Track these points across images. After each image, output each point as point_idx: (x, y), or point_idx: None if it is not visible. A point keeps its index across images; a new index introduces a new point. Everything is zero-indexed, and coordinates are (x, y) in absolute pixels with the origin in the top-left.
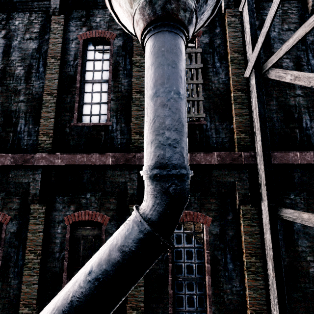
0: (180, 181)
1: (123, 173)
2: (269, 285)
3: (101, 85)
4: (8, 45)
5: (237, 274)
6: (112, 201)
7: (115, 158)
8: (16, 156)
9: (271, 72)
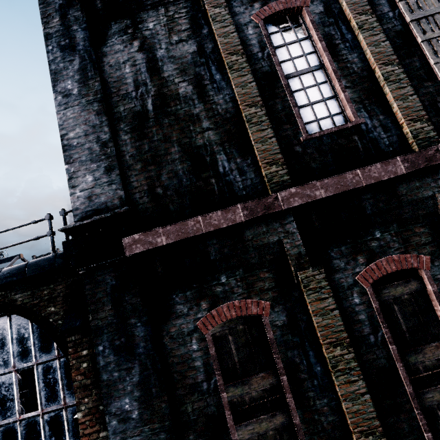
0: None
1: (424, 183)
2: None
3: (314, 75)
4: (151, 58)
5: None
6: (419, 231)
7: (408, 162)
8: (250, 204)
9: None
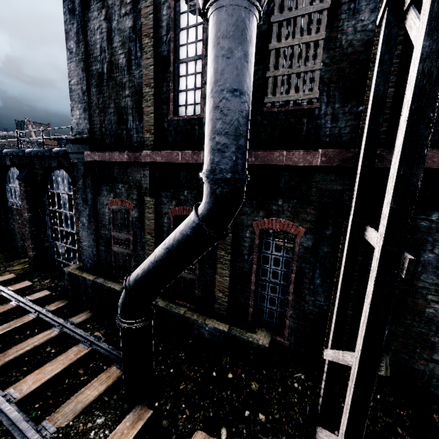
0: (227, 184)
1: None
2: (360, 310)
3: (196, 64)
4: (109, 28)
5: (323, 290)
6: None
7: None
8: (130, 153)
9: (409, 15)
